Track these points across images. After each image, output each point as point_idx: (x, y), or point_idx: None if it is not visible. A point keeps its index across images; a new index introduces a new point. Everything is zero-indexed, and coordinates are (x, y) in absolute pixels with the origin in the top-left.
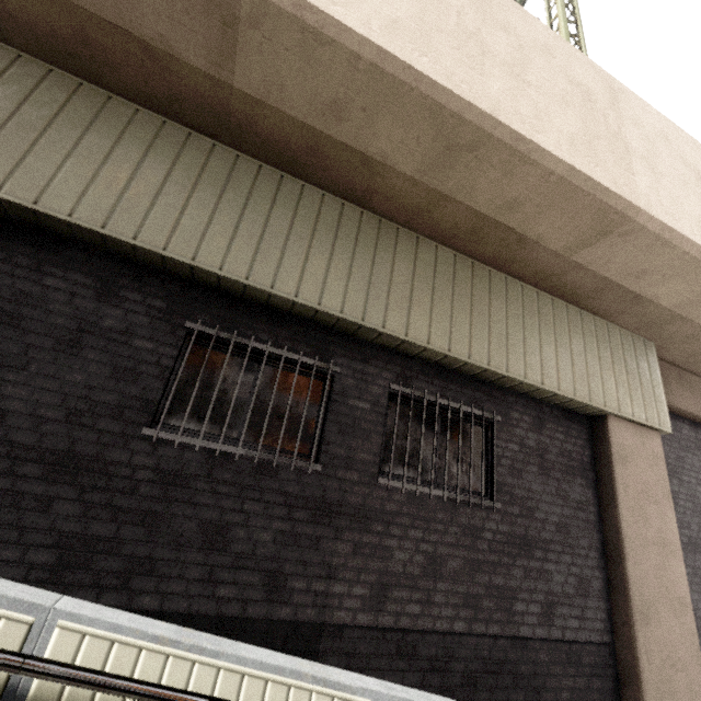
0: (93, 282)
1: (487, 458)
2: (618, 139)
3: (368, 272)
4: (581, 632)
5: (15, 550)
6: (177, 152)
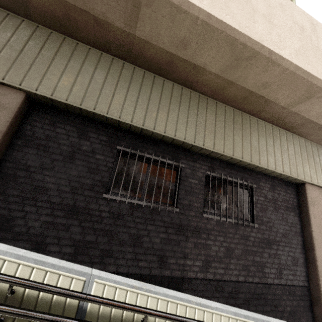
0: (76, 129)
1: (250, 204)
2: (317, 50)
3: (195, 120)
4: (294, 281)
5: (57, 247)
6: (108, 68)
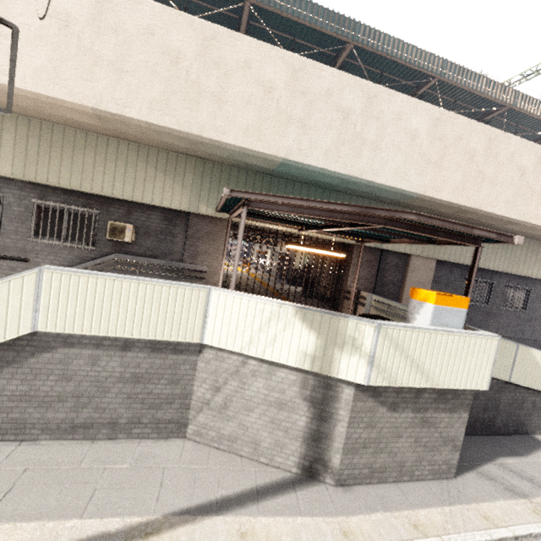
0: (448, 270)
1: (525, 299)
2: None
3: (509, 256)
4: (538, 338)
5: None
6: None
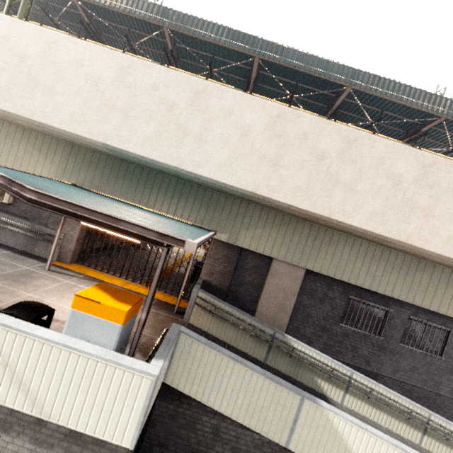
0: (326, 284)
1: (443, 342)
2: None
3: (410, 282)
4: None
5: (317, 344)
6: (351, 247)
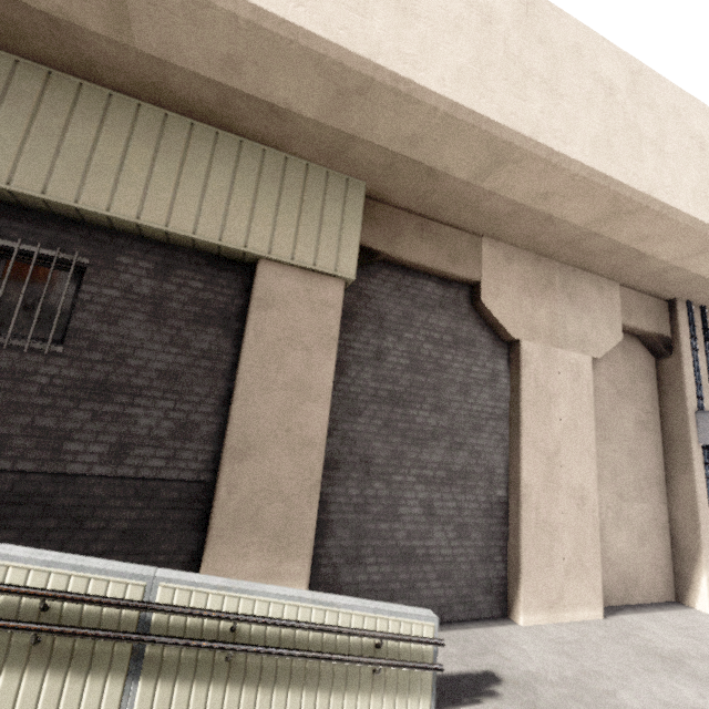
0: None
1: (74, 305)
2: None
3: None
4: (166, 471)
5: None
6: None
